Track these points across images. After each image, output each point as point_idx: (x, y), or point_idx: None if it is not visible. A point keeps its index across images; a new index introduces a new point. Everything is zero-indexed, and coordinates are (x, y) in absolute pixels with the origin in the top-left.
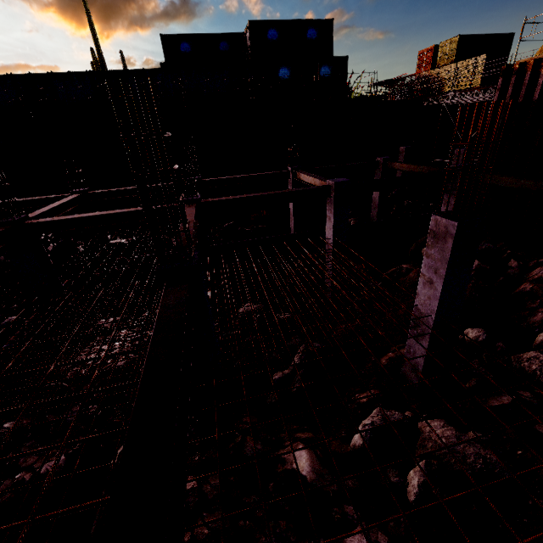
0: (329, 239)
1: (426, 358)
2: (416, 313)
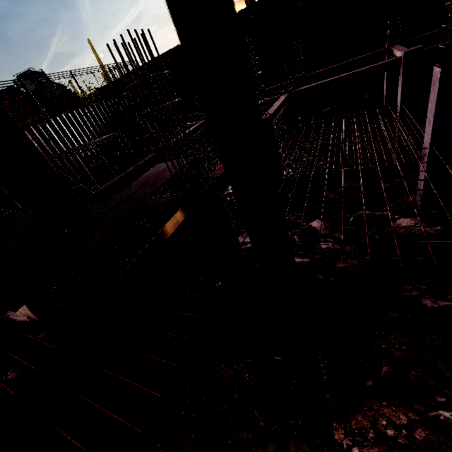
0: (398, 107)
1: (425, 183)
2: (423, 150)
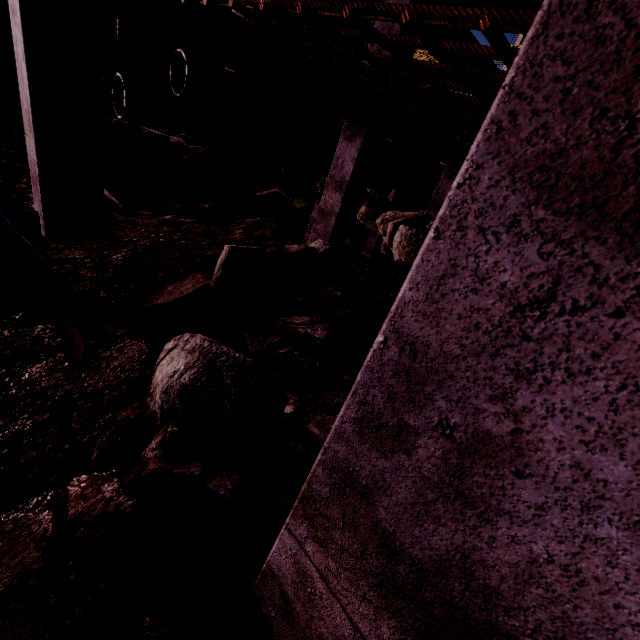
0: None
1: None
2: None
